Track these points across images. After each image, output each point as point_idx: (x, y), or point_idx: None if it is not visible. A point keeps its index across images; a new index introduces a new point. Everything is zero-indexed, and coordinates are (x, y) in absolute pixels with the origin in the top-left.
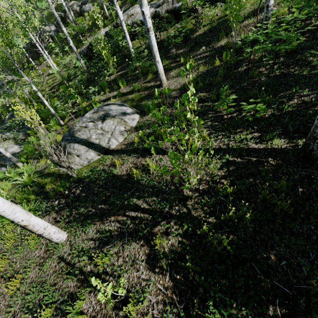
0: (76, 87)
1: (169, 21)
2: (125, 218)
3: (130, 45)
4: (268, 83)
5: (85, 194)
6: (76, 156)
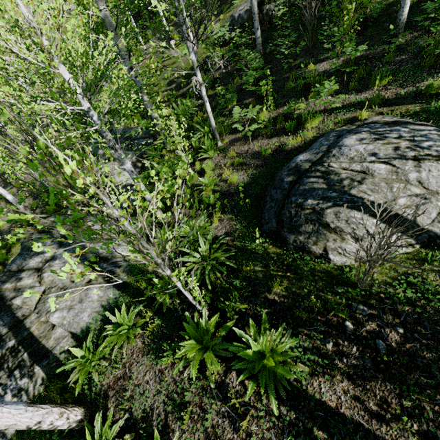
0: (225, 82)
1: None
2: None
3: None
4: None
5: (434, 356)
6: (350, 239)
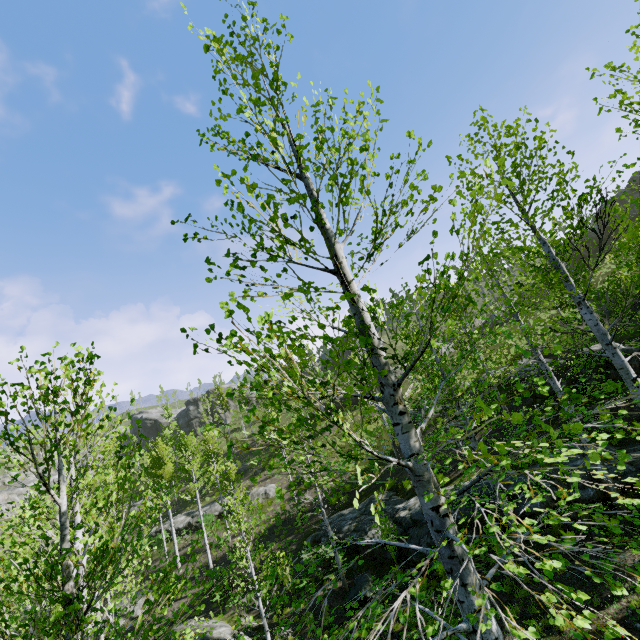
0: None
1: (197, 527)
2: (141, 632)
3: (166, 548)
4: (221, 562)
5: None
6: None
